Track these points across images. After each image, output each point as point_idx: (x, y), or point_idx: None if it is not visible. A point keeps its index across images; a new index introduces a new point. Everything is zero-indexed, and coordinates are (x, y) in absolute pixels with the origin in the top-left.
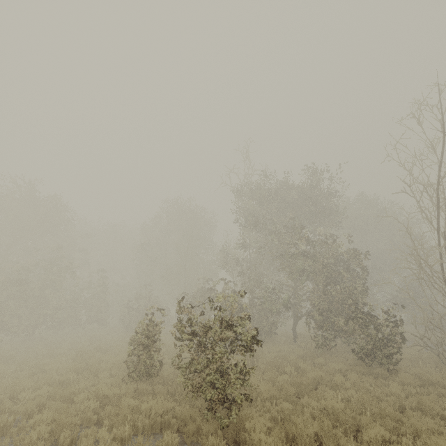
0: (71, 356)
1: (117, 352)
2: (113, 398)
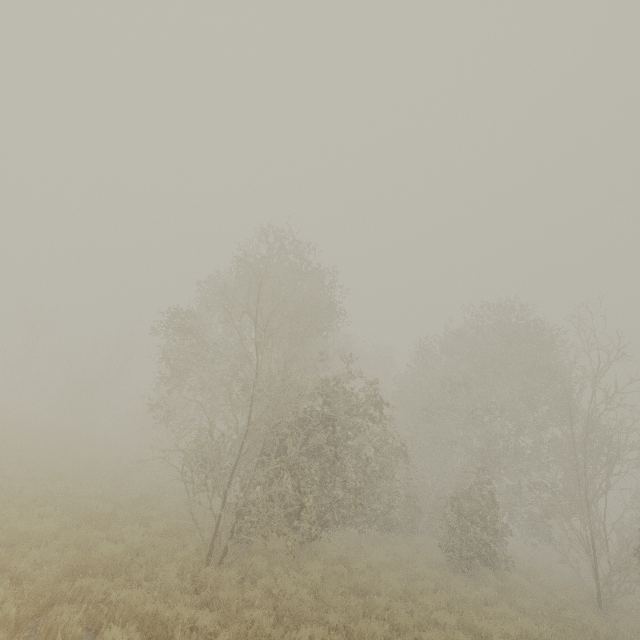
0: None
1: None
2: None
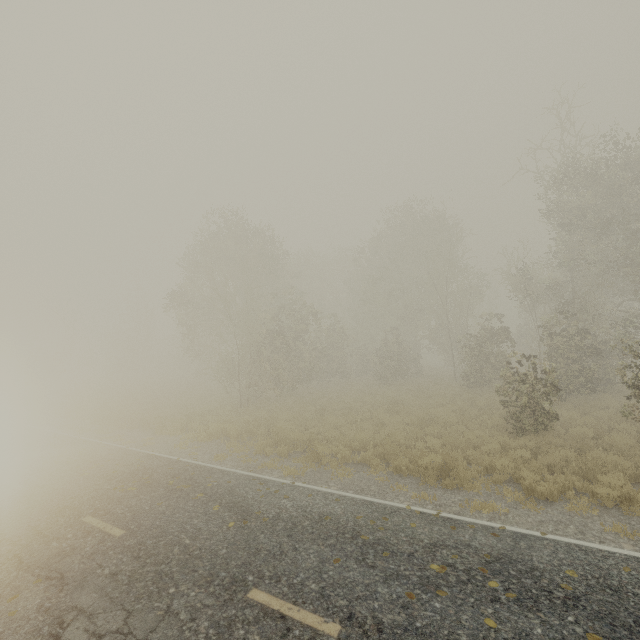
0: (382, 410)
1: (422, 406)
2: (526, 449)
